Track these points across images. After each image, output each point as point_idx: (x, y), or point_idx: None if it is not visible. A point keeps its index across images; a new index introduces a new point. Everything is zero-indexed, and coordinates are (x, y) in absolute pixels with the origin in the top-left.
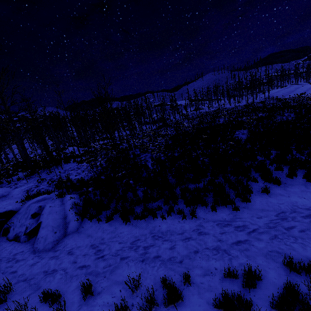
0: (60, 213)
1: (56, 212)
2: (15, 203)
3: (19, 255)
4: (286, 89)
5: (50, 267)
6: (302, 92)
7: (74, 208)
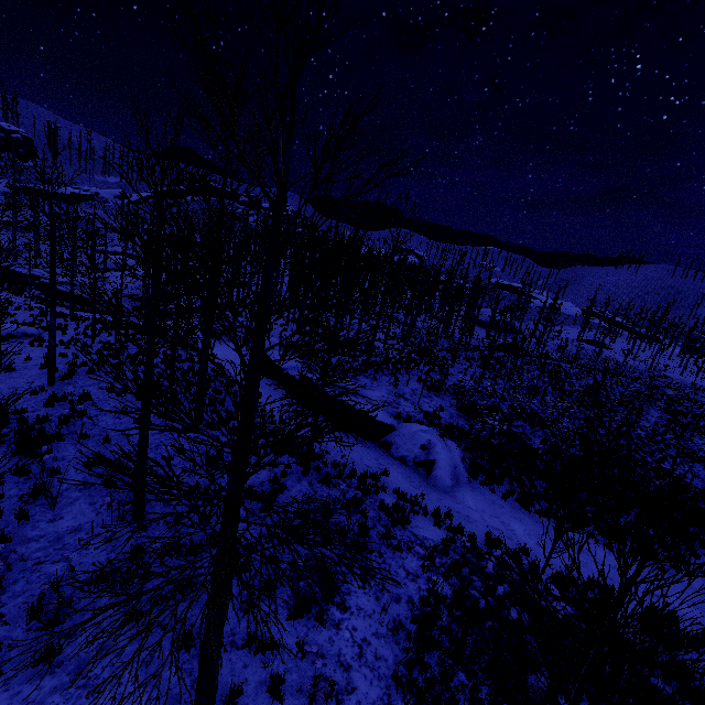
0: (451, 459)
1: (448, 456)
2: (390, 418)
3: (418, 481)
4: None
5: (464, 512)
6: None
7: (461, 461)
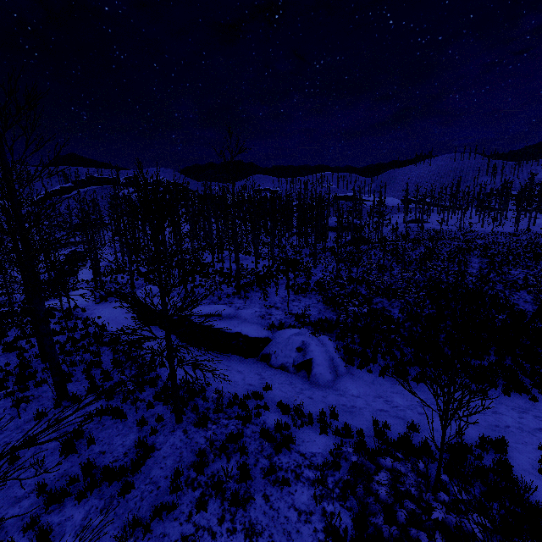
0: (326, 353)
1: (323, 351)
2: (265, 330)
3: (301, 384)
4: None
5: (349, 403)
6: None
7: (336, 352)
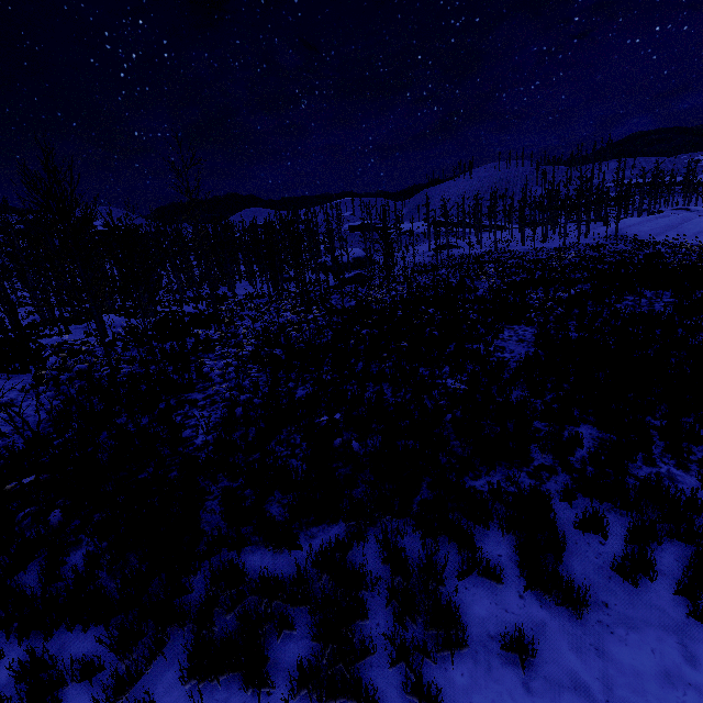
0: None
1: None
2: None
3: None
4: (660, 220)
5: None
6: (697, 231)
7: None
